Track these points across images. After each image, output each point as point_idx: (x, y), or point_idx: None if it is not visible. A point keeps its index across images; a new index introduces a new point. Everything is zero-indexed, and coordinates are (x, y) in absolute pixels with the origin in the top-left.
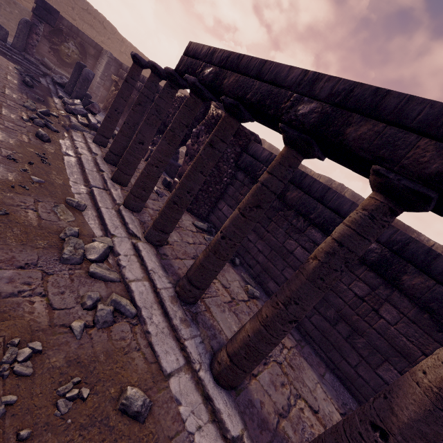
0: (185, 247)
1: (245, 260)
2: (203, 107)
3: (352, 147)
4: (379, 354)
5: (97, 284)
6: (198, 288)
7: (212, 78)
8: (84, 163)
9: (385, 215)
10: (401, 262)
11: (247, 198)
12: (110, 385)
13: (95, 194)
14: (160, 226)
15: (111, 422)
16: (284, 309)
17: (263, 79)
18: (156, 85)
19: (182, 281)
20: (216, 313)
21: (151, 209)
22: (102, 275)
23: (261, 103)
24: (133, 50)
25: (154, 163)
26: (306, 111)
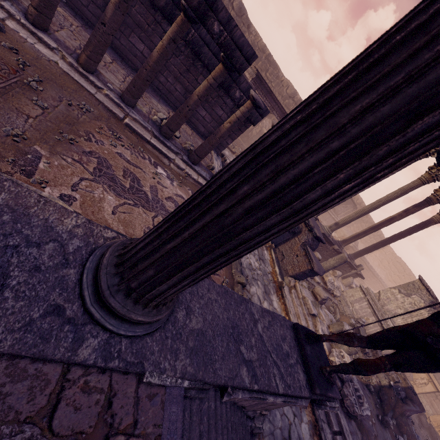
0: None
1: None
2: None
3: None
4: (129, 29)
5: None
6: None
7: None
8: None
9: None
10: None
11: None
12: None
13: None
14: None
15: None
16: None
17: None
18: None
19: None
20: None
21: None
22: None
23: None
24: None
25: None
26: None
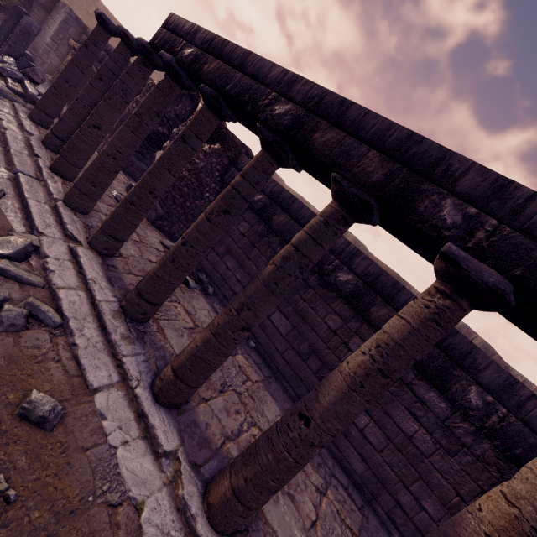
0: (145, 264)
1: (221, 291)
2: (190, 105)
3: (317, 152)
4: None
5: (8, 285)
6: (149, 303)
7: (192, 61)
8: (9, 141)
9: (338, 223)
10: (372, 294)
11: (215, 201)
12: (9, 390)
13: (21, 181)
14: (111, 230)
15: (3, 426)
16: (237, 315)
17: (245, 71)
18: (127, 60)
19: (130, 294)
20: (171, 336)
21: (104, 214)
22: (16, 274)
23: (240, 97)
24: (108, 15)
25: (110, 152)
26: (281, 112)
